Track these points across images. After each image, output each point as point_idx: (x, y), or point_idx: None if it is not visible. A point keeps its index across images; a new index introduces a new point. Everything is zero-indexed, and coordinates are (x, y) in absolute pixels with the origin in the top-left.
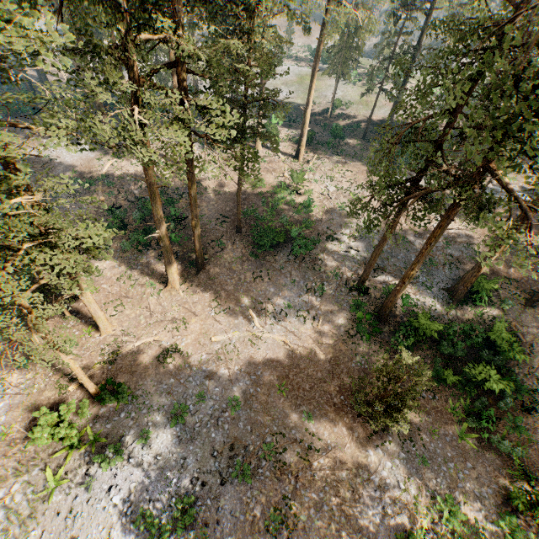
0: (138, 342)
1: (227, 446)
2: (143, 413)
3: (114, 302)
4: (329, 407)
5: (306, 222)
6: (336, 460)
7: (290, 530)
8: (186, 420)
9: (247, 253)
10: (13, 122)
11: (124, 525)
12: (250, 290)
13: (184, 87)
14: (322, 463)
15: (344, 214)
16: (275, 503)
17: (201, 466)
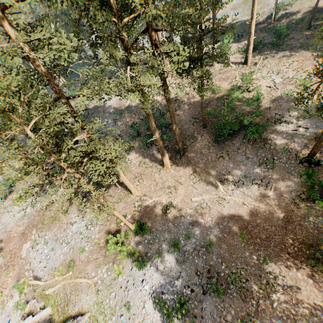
0: (151, 200)
1: (206, 270)
2: (156, 242)
3: (138, 177)
4: (284, 255)
5: (256, 112)
6: (292, 297)
7: None
8: (179, 249)
9: (211, 141)
10: (74, 95)
11: (150, 303)
12: (215, 167)
13: (155, 42)
14: (279, 297)
15: (290, 99)
16: (241, 316)
17: (190, 279)
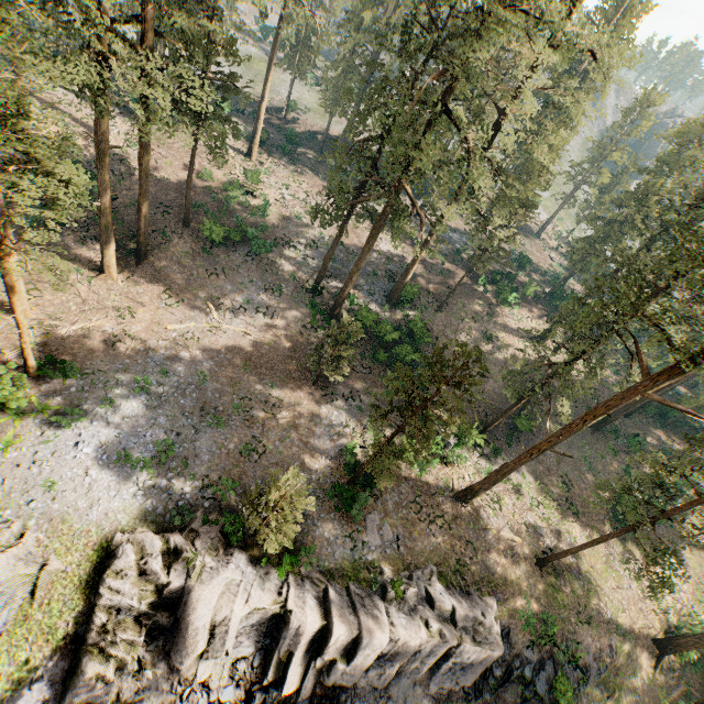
0: (75, 326)
1: (198, 409)
2: (99, 388)
3: (26, 286)
4: (289, 380)
5: (263, 226)
6: (296, 412)
7: (261, 455)
8: (151, 392)
9: (198, 250)
10: None
11: (101, 467)
12: (205, 286)
13: (150, 47)
14: (285, 415)
15: (300, 224)
16: (247, 441)
17: (174, 423)
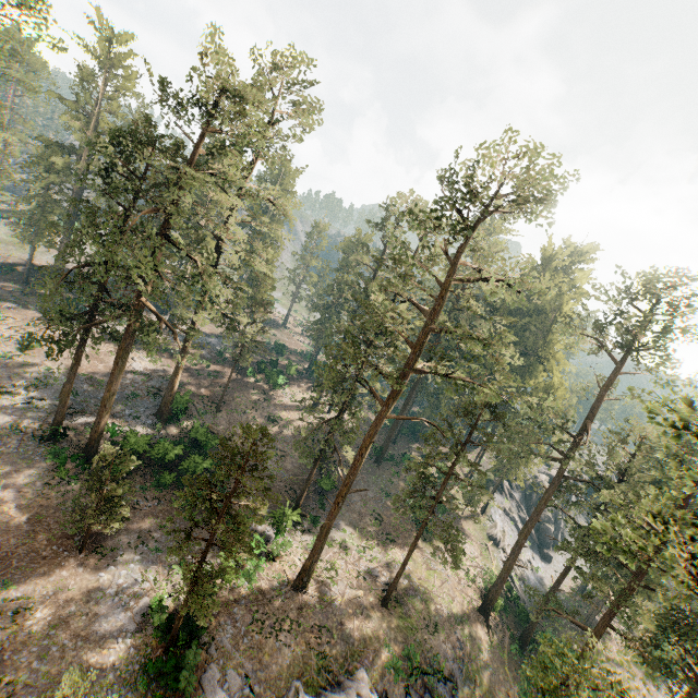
0: None
1: None
2: None
3: None
4: (38, 563)
5: None
6: (60, 602)
7: None
8: None
9: None
10: None
11: None
12: None
13: None
14: (41, 616)
15: (13, 364)
16: None
17: None
